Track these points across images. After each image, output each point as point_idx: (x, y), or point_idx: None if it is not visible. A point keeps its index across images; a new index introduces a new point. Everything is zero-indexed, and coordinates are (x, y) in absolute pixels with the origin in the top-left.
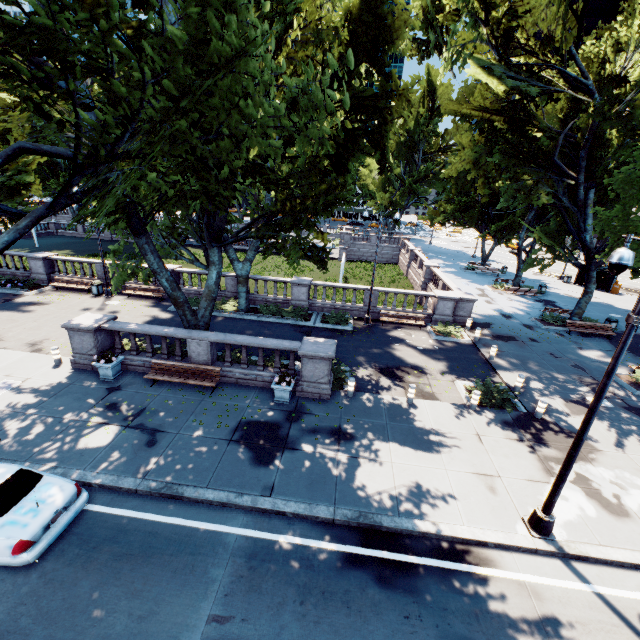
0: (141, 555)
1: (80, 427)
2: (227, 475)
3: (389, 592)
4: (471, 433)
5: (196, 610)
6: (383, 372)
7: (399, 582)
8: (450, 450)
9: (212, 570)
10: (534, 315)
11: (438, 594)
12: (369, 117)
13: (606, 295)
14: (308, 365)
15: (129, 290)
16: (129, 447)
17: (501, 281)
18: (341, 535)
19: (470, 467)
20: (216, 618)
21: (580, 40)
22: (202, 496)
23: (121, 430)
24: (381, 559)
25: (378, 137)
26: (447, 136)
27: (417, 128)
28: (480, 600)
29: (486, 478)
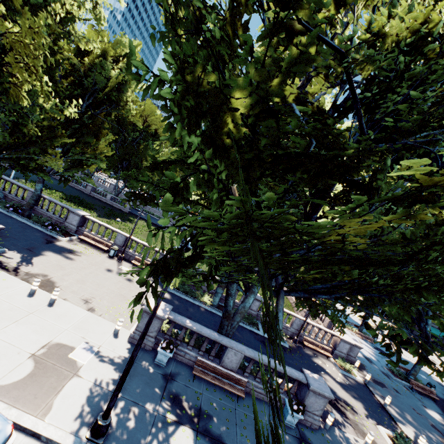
0: None
1: (163, 423)
2: None
3: None
4: None
5: None
6: (330, 402)
7: None
8: None
9: None
10: (382, 363)
11: None
12: None
13: (407, 353)
14: (311, 397)
15: (135, 261)
16: None
17: (349, 323)
18: None
19: None
20: None
21: None
22: None
23: (195, 435)
24: None
25: None
26: None
27: None
28: None
29: None
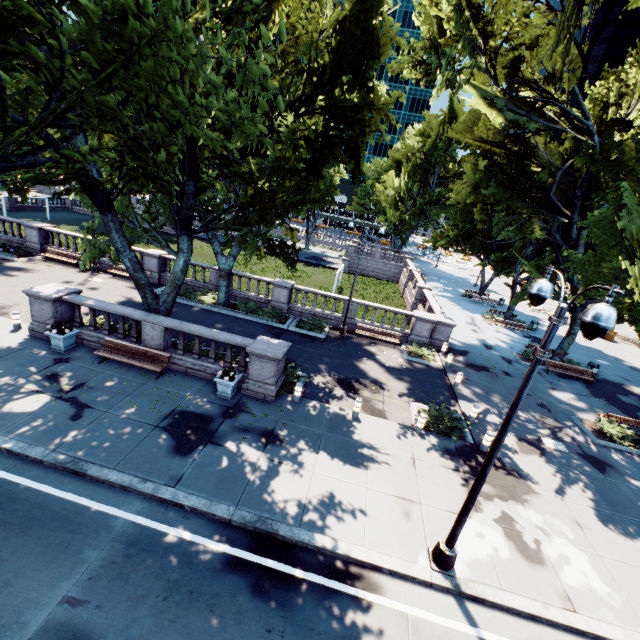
0: (21, 525)
1: (12, 392)
2: (139, 459)
3: (260, 602)
4: (407, 455)
5: (53, 589)
6: (340, 383)
7: (275, 594)
8: (378, 469)
9: (86, 551)
10: (517, 350)
11: (311, 612)
12: (347, 126)
13: (600, 341)
14: (256, 363)
15: (115, 270)
16: (52, 418)
17: (494, 312)
18: (233, 537)
19: (393, 489)
20: (70, 600)
21: (584, 80)
22: (105, 476)
23: (52, 400)
24: (265, 567)
25: (354, 147)
26: (463, 163)
27: (435, 152)
28: (353, 626)
29: (405, 502)
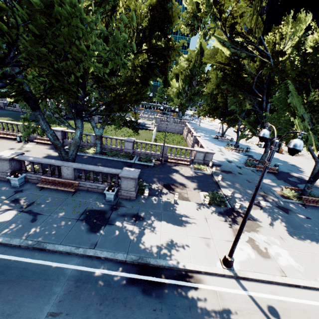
0: (16, 280)
1: None
2: (73, 237)
3: (148, 297)
4: (203, 217)
5: (41, 310)
6: (165, 186)
7: (154, 292)
8: (191, 225)
9: (55, 288)
10: (242, 161)
11: (172, 298)
12: (159, 59)
13: (276, 154)
14: (124, 181)
15: (38, 140)
16: (20, 222)
17: (229, 145)
18: (128, 268)
19: (199, 234)
20: (52, 314)
21: (264, 33)
22: (56, 248)
23: (18, 213)
24: (147, 280)
25: (163, 69)
26: (208, 74)
27: (194, 69)
28: (193, 300)
29: (206, 239)
